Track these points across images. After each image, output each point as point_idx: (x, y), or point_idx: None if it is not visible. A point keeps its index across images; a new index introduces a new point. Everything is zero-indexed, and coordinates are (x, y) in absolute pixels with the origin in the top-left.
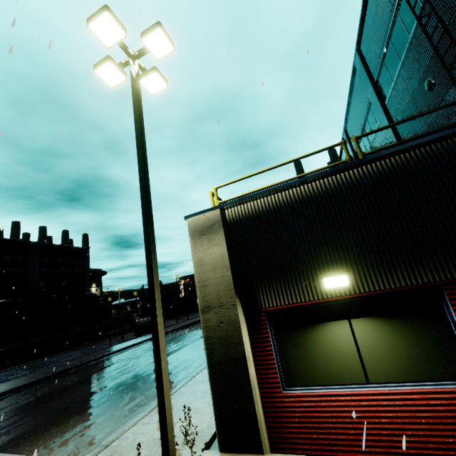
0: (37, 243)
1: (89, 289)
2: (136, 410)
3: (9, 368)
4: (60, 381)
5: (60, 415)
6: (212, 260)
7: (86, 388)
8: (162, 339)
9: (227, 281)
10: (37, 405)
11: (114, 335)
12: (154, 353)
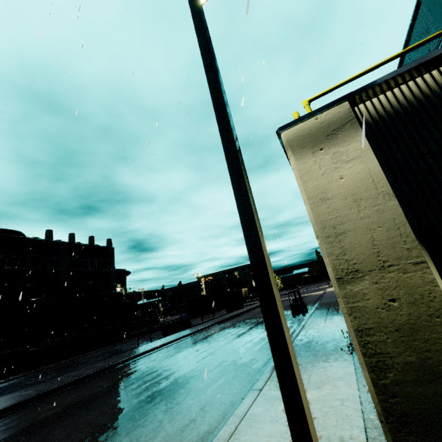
0: (66, 242)
1: (115, 288)
2: (192, 441)
3: (39, 368)
4: (89, 386)
5: (90, 438)
6: (348, 187)
7: (119, 398)
8: (287, 333)
9: (392, 218)
10: (63, 420)
11: (142, 334)
12: (277, 362)
